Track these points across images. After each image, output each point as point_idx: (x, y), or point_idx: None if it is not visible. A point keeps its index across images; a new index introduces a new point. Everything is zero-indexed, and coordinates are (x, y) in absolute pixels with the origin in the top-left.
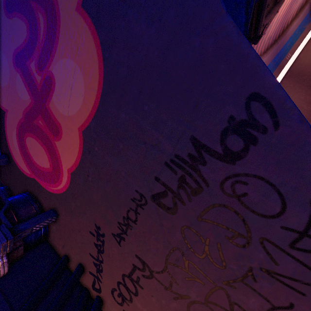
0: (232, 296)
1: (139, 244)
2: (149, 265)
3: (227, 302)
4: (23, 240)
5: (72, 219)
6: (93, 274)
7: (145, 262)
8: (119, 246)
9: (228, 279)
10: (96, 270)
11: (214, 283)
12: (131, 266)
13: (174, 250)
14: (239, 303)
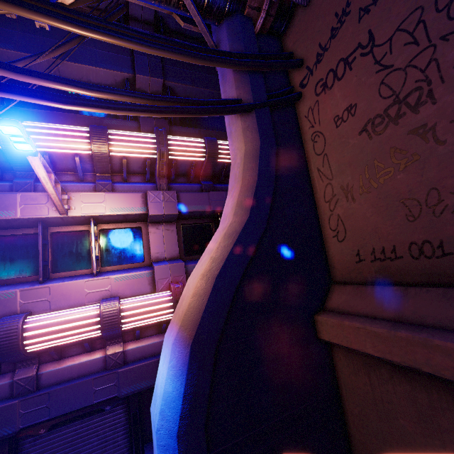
0: (437, 52)
1: (381, 14)
2: (375, 39)
3: (428, 61)
4: (276, 12)
5: (324, 1)
6: (309, 68)
7: (373, 37)
8: (357, 24)
9: (448, 32)
10: (315, 62)
11: (429, 42)
12: (355, 46)
13: (416, 11)
14: (439, 58)
